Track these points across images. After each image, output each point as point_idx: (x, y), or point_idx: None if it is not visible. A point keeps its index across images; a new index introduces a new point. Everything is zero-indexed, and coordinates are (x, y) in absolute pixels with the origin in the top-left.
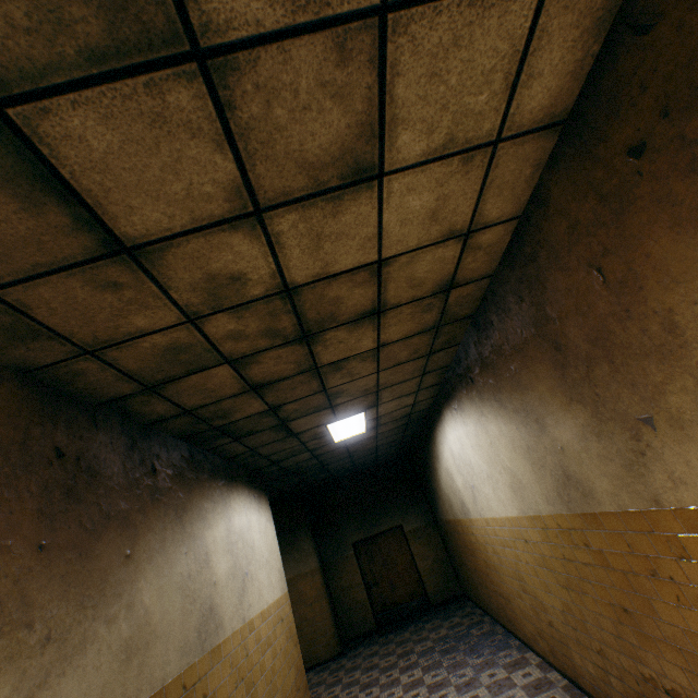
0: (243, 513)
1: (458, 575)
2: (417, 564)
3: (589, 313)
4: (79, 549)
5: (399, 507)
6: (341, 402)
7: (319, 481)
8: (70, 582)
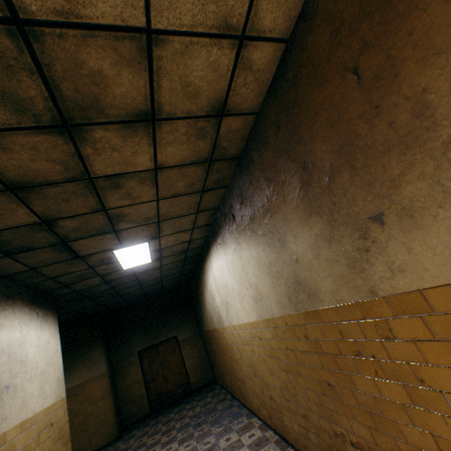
0: (17, 328)
1: (213, 368)
2: (185, 363)
3: (339, 122)
4: None
5: (176, 323)
6: (125, 228)
7: (114, 305)
8: None
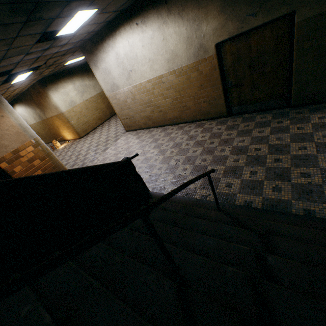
0: None
1: None
2: None
3: (38, 101)
4: None
5: None
6: None
7: None
8: None
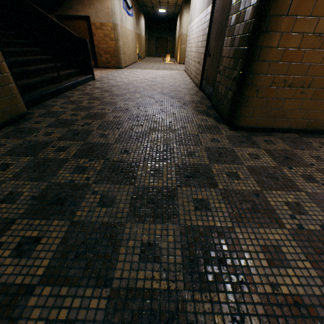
0: (143, 20)
1: (174, 53)
2: (167, 48)
3: (181, 17)
4: (138, 19)
5: (168, 33)
6: (162, 8)
7: (153, 18)
8: (138, 22)
